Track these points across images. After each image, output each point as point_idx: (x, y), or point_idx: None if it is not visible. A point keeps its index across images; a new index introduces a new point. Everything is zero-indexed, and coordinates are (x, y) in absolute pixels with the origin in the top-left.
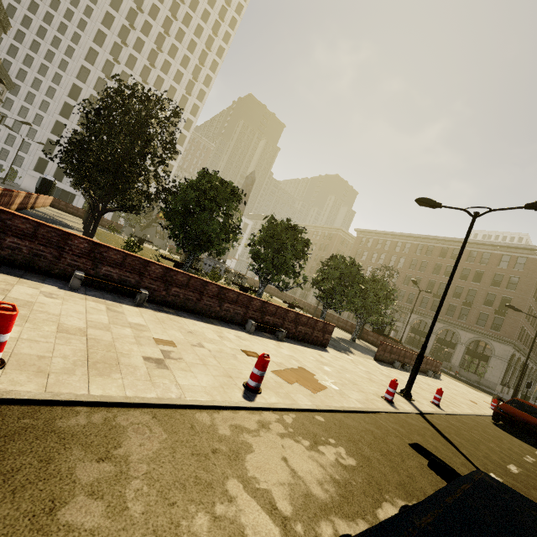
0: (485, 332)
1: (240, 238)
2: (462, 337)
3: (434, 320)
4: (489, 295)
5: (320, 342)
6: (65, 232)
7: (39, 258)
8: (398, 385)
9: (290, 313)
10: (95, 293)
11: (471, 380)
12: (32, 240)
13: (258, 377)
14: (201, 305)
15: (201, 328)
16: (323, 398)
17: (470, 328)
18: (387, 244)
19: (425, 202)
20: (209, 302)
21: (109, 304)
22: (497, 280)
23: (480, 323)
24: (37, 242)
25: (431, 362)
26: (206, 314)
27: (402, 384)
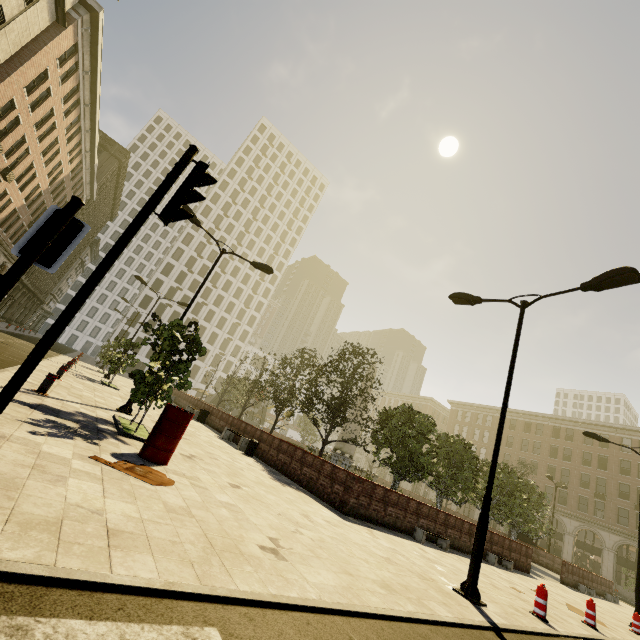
0: (631, 533)
1: (435, 461)
2: (606, 540)
3: (639, 549)
4: (622, 485)
5: (525, 568)
6: (408, 498)
7: (397, 519)
8: (616, 616)
9: (506, 540)
10: (425, 543)
11: (633, 601)
12: (396, 507)
13: (594, 617)
14: (461, 542)
15: (487, 568)
16: (617, 633)
17: (612, 528)
18: (488, 419)
19: (593, 436)
20: (464, 538)
21: (446, 554)
22: (626, 467)
23: (622, 521)
24: (398, 508)
25: (604, 581)
26: (463, 549)
27: (616, 615)
